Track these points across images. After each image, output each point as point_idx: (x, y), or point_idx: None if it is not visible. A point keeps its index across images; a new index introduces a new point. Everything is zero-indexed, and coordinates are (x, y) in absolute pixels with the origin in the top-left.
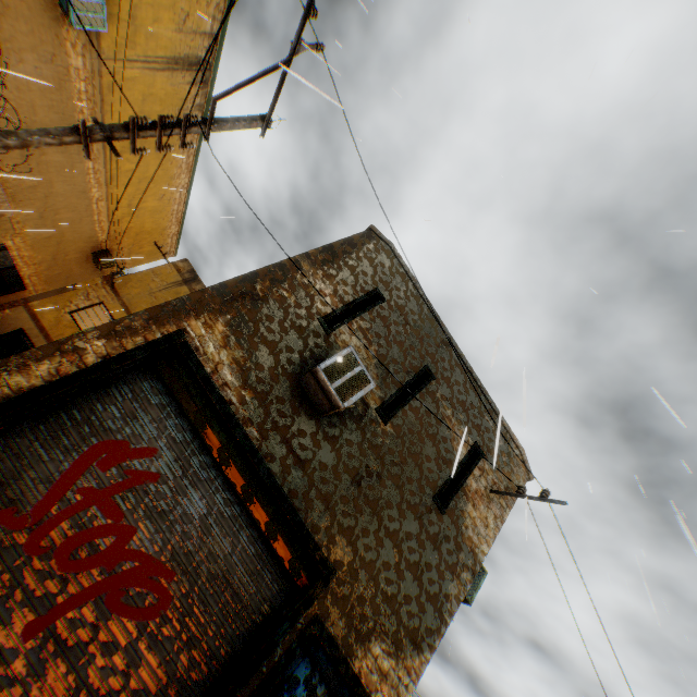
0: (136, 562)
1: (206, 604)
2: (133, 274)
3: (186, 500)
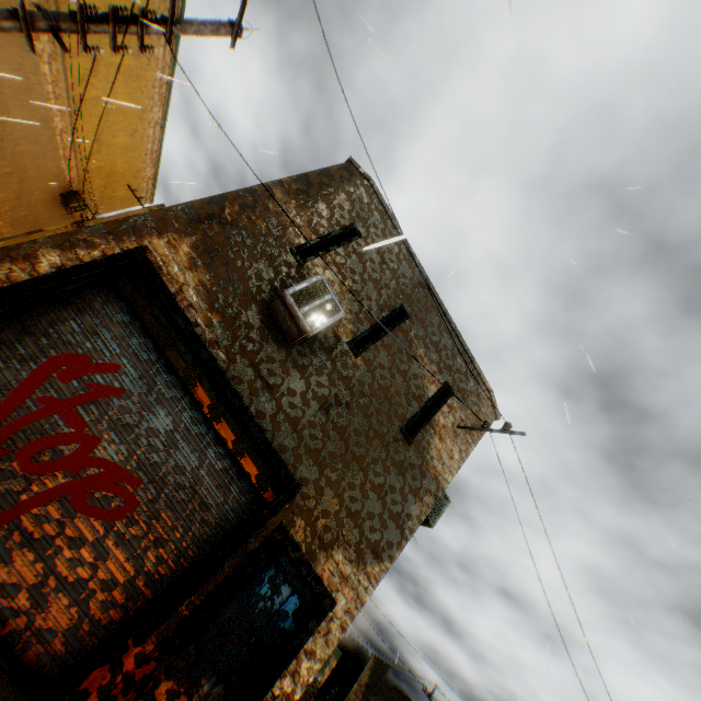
0: (102, 469)
1: (173, 511)
2: (106, 218)
3: (152, 416)
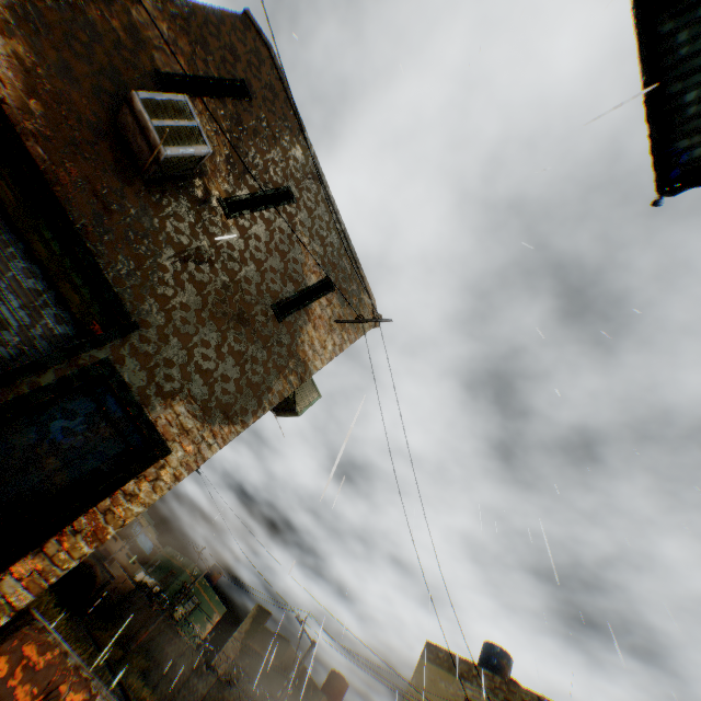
0: None
1: None
2: None
3: None
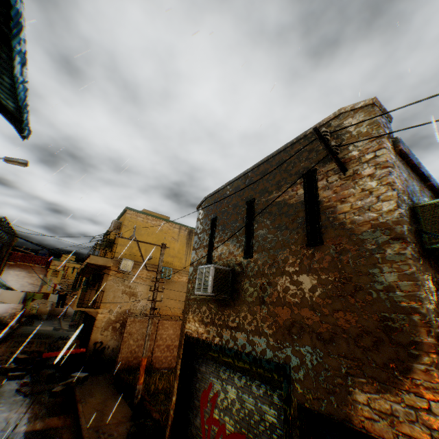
0: None
1: None
2: None
3: (229, 393)
